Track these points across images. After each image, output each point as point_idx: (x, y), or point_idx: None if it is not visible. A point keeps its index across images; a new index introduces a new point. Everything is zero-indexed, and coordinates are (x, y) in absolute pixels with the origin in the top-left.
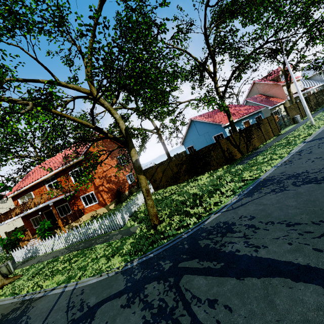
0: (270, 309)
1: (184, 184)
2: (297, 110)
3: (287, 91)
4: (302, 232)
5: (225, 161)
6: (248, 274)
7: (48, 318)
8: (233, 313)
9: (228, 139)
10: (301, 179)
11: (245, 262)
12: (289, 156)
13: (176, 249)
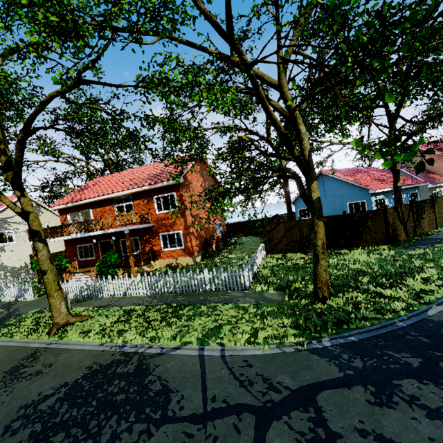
0: None
1: None
2: None
3: None
4: None
5: (385, 239)
6: None
7: (209, 388)
8: None
9: (395, 210)
10: None
11: None
12: None
13: (405, 339)
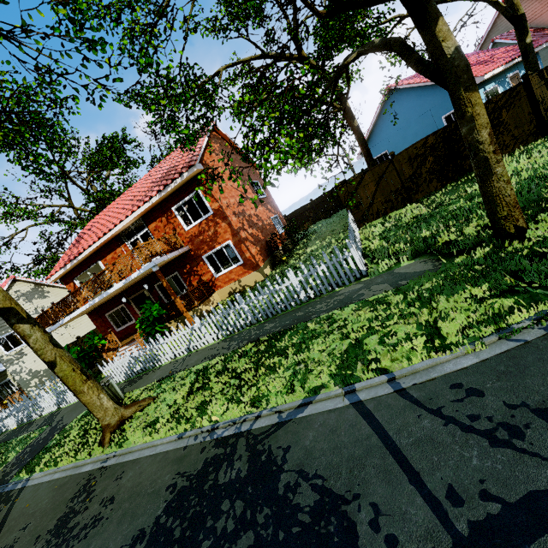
0: None
1: (440, 193)
2: None
3: None
4: None
5: (536, 130)
6: None
7: (423, 470)
8: None
9: (541, 78)
10: None
11: None
12: None
13: None
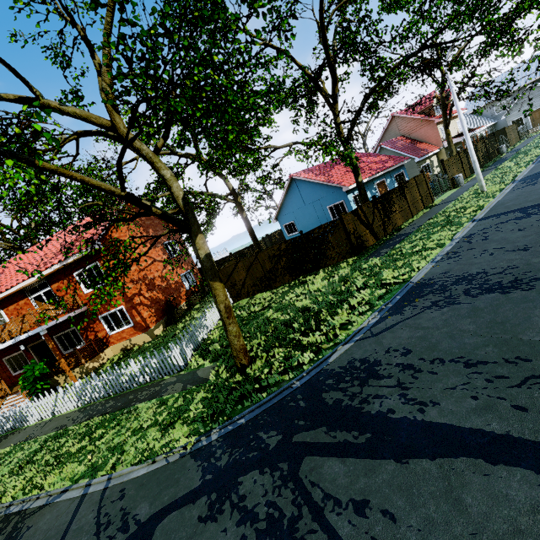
0: (457, 513)
1: (283, 289)
2: (459, 166)
3: (443, 133)
4: (491, 377)
5: (351, 251)
6: (414, 453)
7: None
8: (398, 523)
9: (355, 214)
10: (478, 285)
11: (406, 431)
12: (453, 243)
13: (286, 409)
